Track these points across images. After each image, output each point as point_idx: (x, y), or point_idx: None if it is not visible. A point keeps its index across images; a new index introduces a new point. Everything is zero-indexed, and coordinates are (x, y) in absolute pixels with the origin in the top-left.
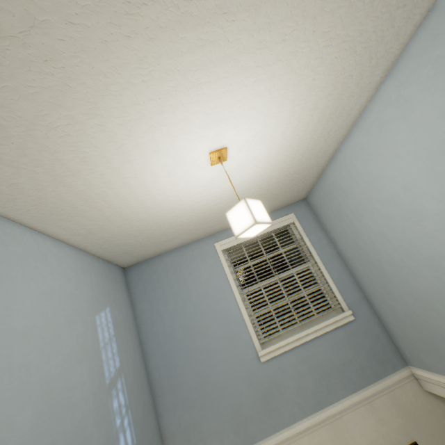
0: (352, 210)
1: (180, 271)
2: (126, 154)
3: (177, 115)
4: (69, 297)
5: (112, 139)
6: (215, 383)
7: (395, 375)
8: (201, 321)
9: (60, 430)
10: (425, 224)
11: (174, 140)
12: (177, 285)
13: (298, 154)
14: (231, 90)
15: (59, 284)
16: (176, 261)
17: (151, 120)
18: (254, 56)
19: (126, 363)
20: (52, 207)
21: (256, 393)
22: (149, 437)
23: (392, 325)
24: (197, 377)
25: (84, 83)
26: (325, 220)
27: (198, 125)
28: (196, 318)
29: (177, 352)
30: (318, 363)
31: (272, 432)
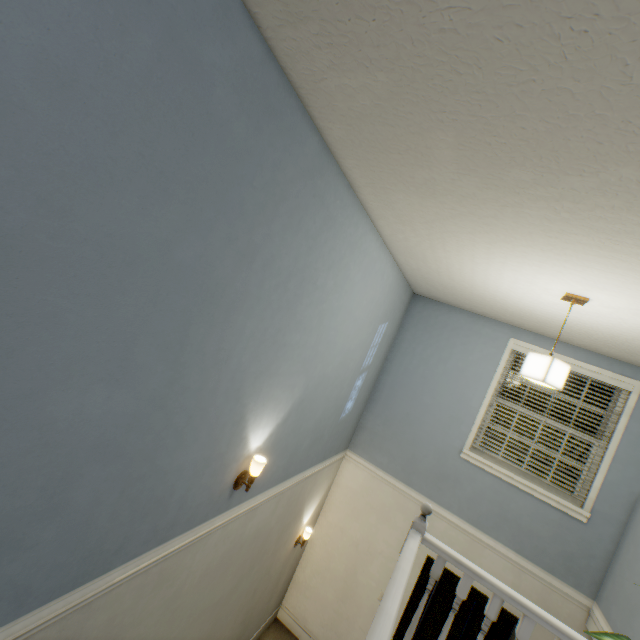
0: None
1: (456, 334)
2: (490, 261)
3: (554, 268)
4: (377, 306)
5: (488, 253)
6: (413, 431)
7: (570, 588)
8: (439, 386)
9: (340, 375)
10: None
11: (538, 274)
12: (444, 343)
13: None
14: (623, 281)
15: (379, 295)
16: (461, 323)
17: (528, 260)
18: None
19: (373, 365)
20: (412, 252)
21: (436, 467)
22: (355, 415)
23: (619, 566)
24: (405, 415)
25: (497, 235)
26: None
27: (569, 279)
28: (437, 380)
29: (404, 388)
30: (506, 506)
31: (426, 495)
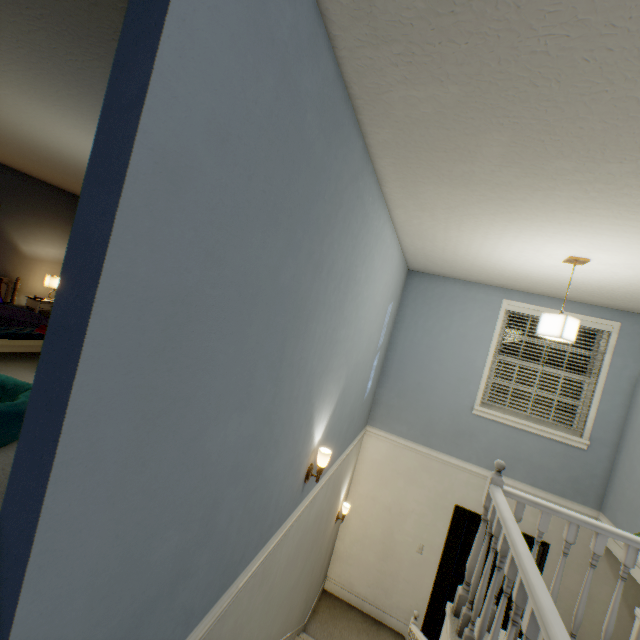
0: None
1: (453, 303)
2: (502, 236)
3: (565, 237)
4: (388, 289)
5: (503, 230)
6: (427, 398)
7: (579, 506)
8: (444, 353)
9: (365, 359)
10: None
11: (547, 243)
12: (444, 313)
13: None
14: (627, 242)
15: (389, 278)
16: (456, 292)
17: (542, 233)
18: None
19: (383, 344)
20: (423, 234)
21: (452, 426)
22: (372, 392)
23: (617, 479)
24: (417, 385)
25: (519, 214)
26: None
27: (577, 244)
28: (442, 348)
29: (413, 360)
30: (518, 449)
31: (446, 453)
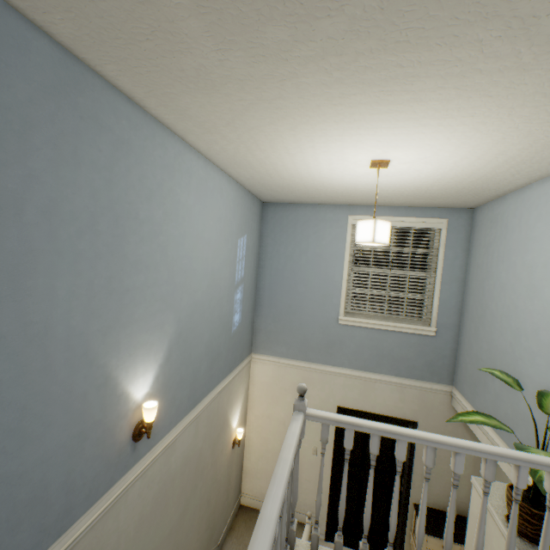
0: (500, 252)
1: (307, 227)
2: (302, 149)
3: (353, 138)
4: (228, 223)
5: (297, 141)
6: (299, 318)
7: (436, 385)
8: (307, 274)
9: (214, 296)
10: (534, 303)
11: (344, 149)
12: (300, 237)
13: (472, 178)
14: (407, 133)
15: (225, 212)
16: (308, 216)
17: (330, 138)
18: (437, 121)
19: (246, 276)
20: (237, 161)
21: (324, 339)
22: (247, 323)
23: (462, 356)
24: (288, 308)
25: (294, 118)
26: (474, 243)
27: (368, 145)
28: (304, 270)
29: (281, 286)
30: (381, 347)
31: (323, 363)
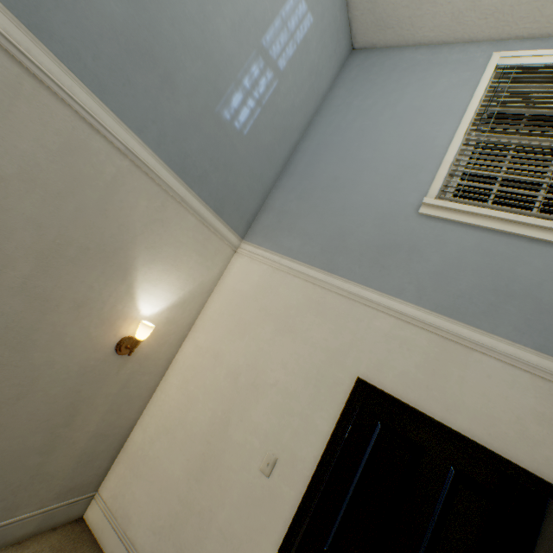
0: None
1: (410, 73)
2: None
3: None
4: None
5: None
6: (343, 197)
7: None
8: (385, 134)
9: None
10: None
11: None
12: (393, 86)
13: None
14: None
15: None
16: (417, 60)
17: None
18: None
19: (286, 87)
20: None
21: (378, 238)
22: (255, 168)
23: None
24: (332, 181)
25: None
26: None
27: None
28: (382, 129)
29: (333, 149)
30: (508, 274)
31: (358, 282)
